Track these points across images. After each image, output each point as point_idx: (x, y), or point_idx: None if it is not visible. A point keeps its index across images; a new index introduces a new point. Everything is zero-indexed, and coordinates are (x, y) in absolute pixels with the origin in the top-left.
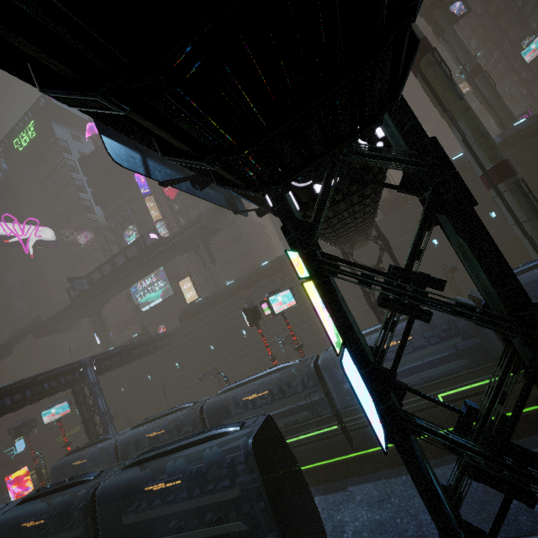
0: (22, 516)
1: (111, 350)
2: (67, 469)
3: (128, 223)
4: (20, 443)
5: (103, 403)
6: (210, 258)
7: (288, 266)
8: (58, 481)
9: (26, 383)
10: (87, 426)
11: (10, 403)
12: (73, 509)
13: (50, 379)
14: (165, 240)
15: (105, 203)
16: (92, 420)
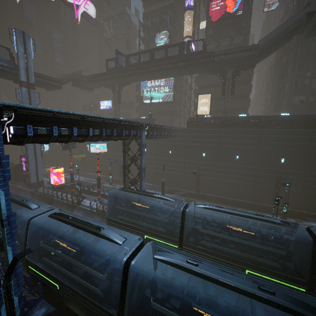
0: (143, 260)
1: (157, 124)
2: (121, 200)
3: (159, 28)
4: (46, 145)
5: (144, 161)
6: (232, 87)
7: (314, 127)
8: (110, 203)
9: (115, 123)
10: (125, 171)
11: (104, 134)
12: (213, 293)
13: (126, 128)
14: (208, 54)
15: (148, 1)
16: (128, 168)
